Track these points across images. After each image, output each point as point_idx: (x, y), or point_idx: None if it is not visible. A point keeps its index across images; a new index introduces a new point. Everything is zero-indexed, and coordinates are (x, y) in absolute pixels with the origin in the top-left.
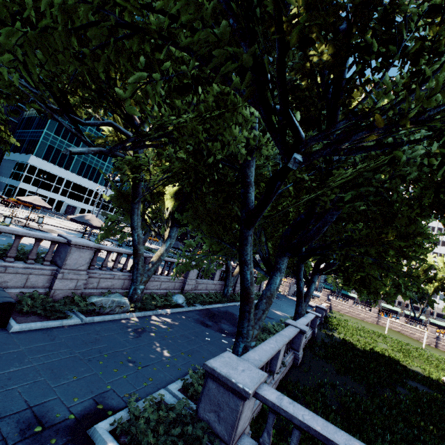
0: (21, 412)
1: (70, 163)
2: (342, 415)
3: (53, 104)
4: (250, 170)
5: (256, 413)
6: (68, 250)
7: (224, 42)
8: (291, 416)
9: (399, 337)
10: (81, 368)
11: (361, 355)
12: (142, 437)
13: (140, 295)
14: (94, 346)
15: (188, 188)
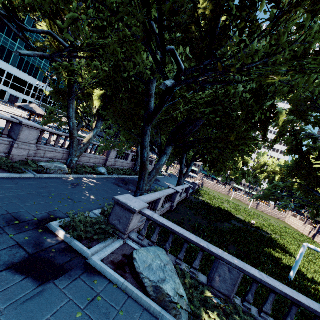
0: (5, 215)
1: (9, 56)
2: (190, 231)
3: (2, 10)
4: (153, 86)
5: (142, 227)
6: (20, 128)
7: (127, 4)
8: (156, 220)
9: (238, 202)
10: (38, 199)
11: (212, 209)
12: (77, 226)
13: (75, 165)
14: (45, 190)
15: (110, 93)
